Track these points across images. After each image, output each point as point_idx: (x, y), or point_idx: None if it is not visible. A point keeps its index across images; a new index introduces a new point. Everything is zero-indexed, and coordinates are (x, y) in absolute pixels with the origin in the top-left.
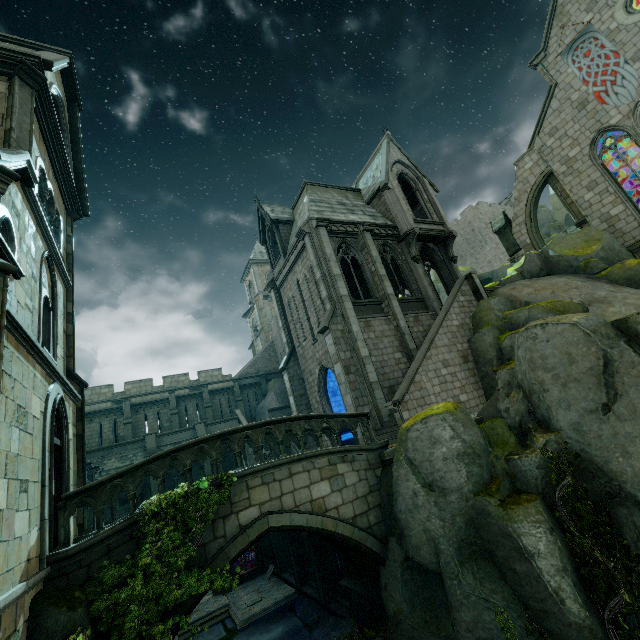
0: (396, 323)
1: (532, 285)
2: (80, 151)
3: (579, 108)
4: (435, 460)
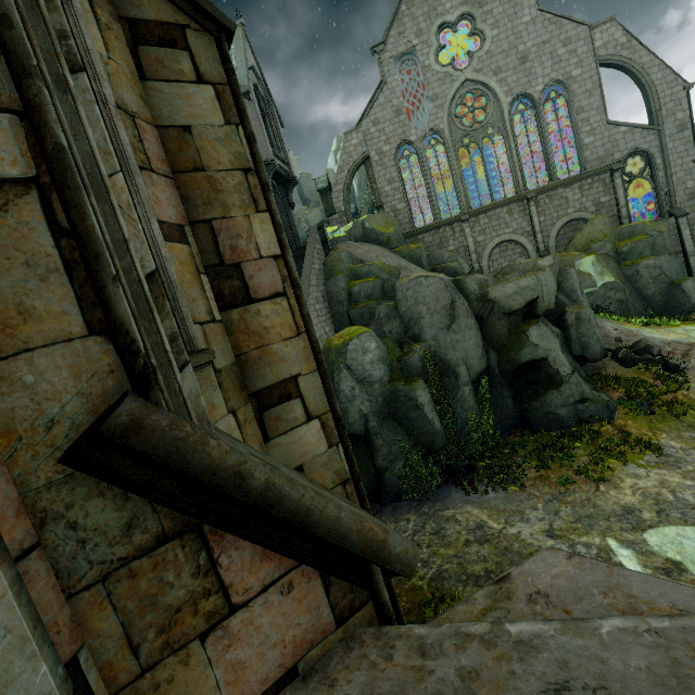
0: None
1: (361, 247)
2: None
3: (396, 114)
4: (366, 364)
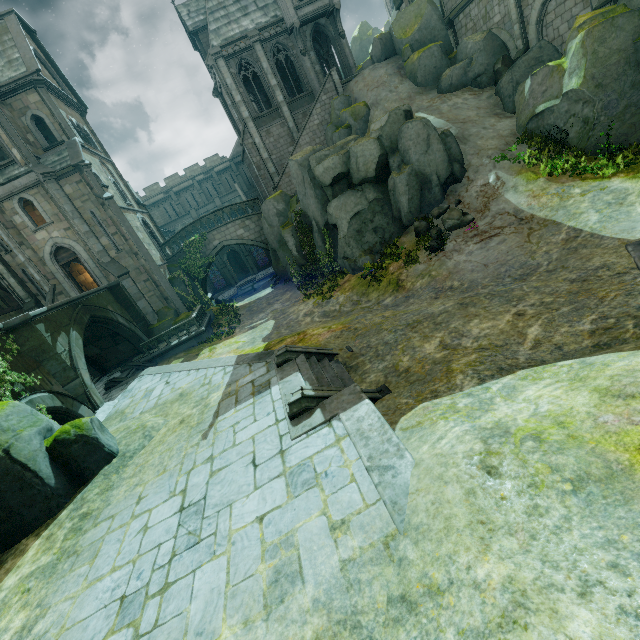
0: (287, 125)
1: (366, 79)
2: (58, 68)
3: None
4: (270, 217)
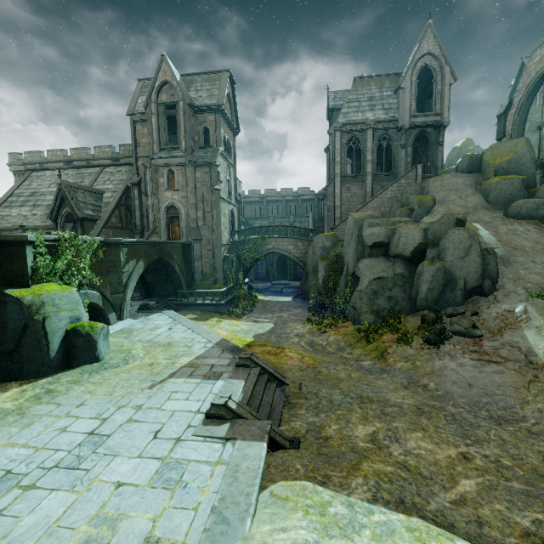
0: (365, 189)
1: (444, 180)
2: (236, 106)
3: None
4: (316, 247)
